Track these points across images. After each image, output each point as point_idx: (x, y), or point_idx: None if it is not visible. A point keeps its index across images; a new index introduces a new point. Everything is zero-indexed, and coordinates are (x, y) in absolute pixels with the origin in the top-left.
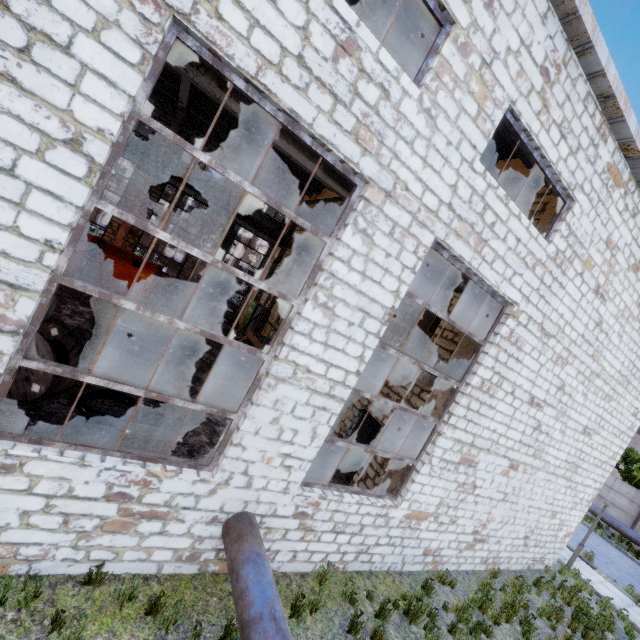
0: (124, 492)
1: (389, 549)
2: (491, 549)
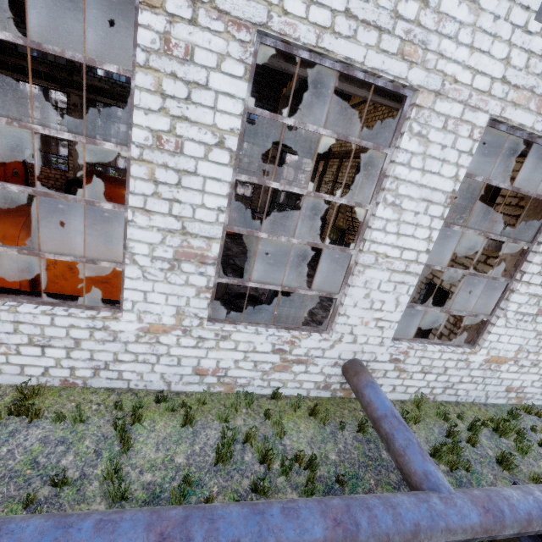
0: (281, 348)
1: (472, 386)
2: None
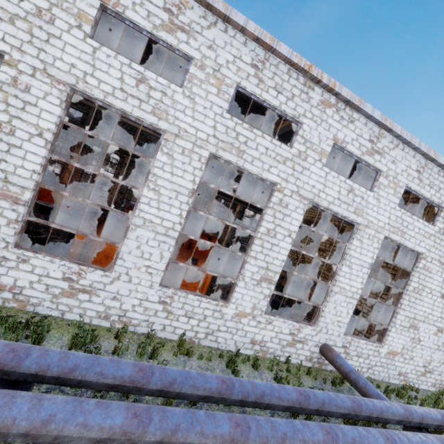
0: (293, 332)
1: (381, 369)
2: (436, 378)
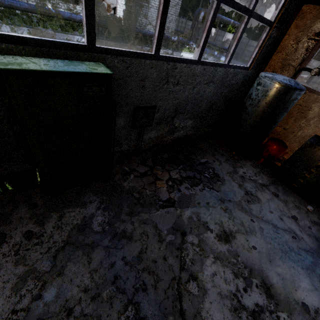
0: (71, 9)
1: None
2: None
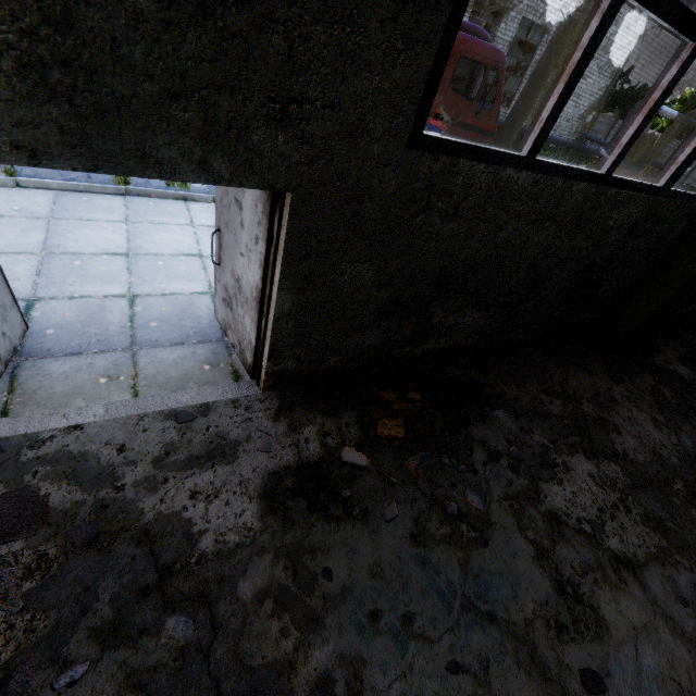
0: None
1: None
2: None
